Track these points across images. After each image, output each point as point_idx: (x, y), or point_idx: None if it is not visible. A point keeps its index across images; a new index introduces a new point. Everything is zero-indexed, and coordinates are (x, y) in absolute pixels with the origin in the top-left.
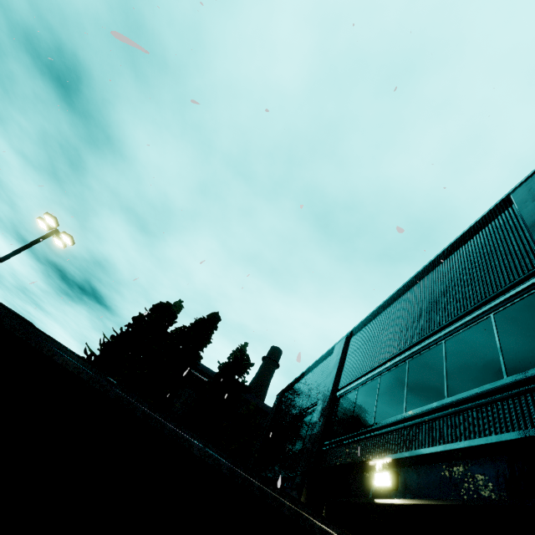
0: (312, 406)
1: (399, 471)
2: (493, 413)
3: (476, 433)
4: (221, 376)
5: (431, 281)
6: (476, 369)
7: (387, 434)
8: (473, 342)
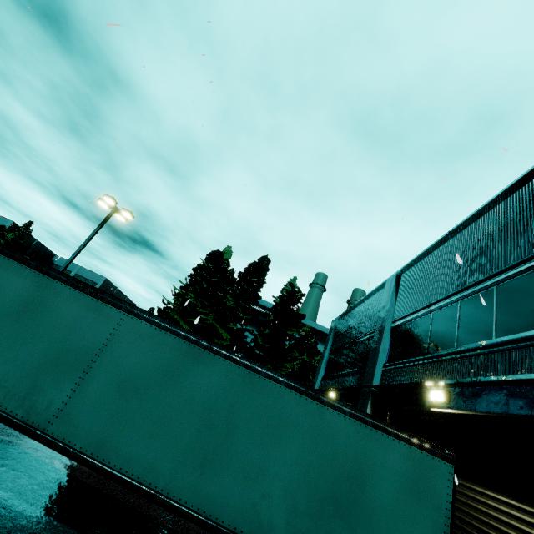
0: (368, 334)
1: (451, 390)
2: (533, 354)
3: (517, 368)
4: (278, 308)
5: (486, 224)
6: (523, 315)
7: (440, 362)
8: (523, 290)
